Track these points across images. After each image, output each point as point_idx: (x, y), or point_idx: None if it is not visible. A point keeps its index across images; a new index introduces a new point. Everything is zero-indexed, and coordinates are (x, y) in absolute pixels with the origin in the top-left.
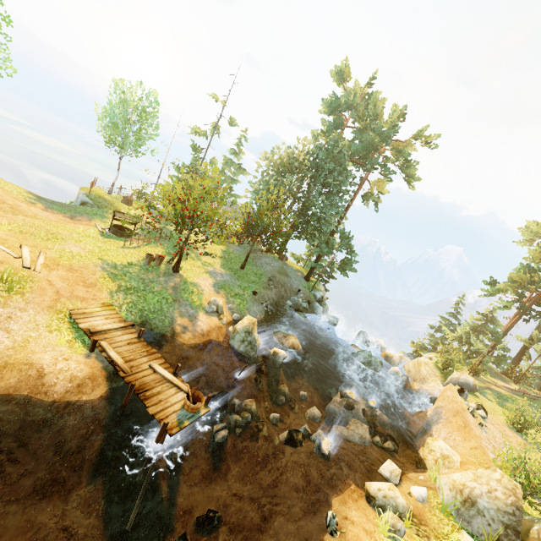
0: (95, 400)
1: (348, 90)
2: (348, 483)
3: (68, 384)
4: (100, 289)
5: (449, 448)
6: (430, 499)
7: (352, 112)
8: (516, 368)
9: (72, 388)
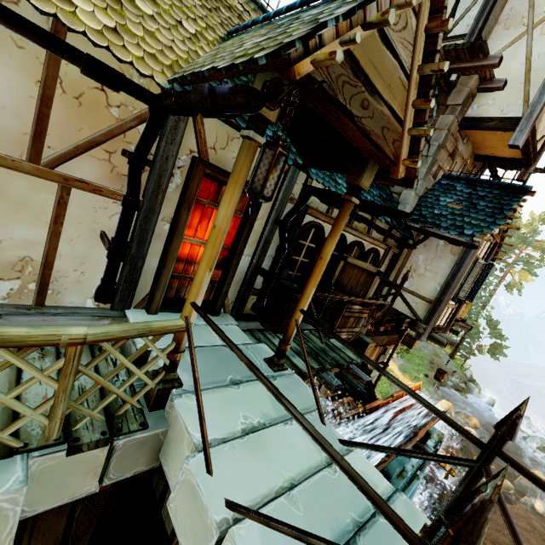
0: None
1: None
2: None
3: None
4: None
5: None
6: None
7: None
8: None
9: None
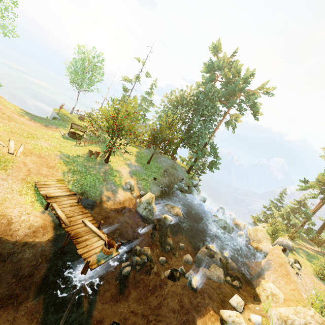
0: (44, 242)
1: (219, 58)
2: (208, 309)
3: (27, 230)
4: (57, 170)
5: (276, 288)
6: (263, 324)
7: (221, 71)
8: (318, 236)
9: (29, 233)
